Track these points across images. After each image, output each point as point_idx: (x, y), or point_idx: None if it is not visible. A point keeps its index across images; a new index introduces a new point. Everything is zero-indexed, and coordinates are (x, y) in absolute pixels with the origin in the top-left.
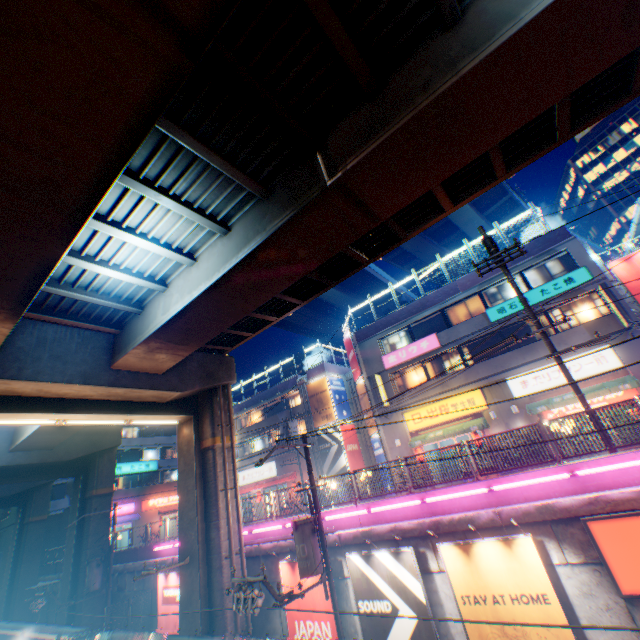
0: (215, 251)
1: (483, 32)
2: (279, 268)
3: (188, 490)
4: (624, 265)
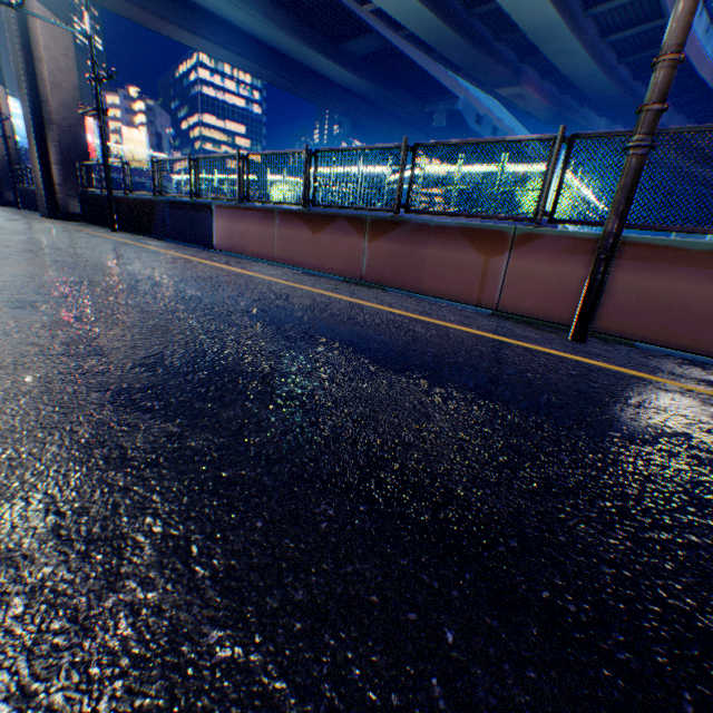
0: None
1: None
2: None
3: None
4: None
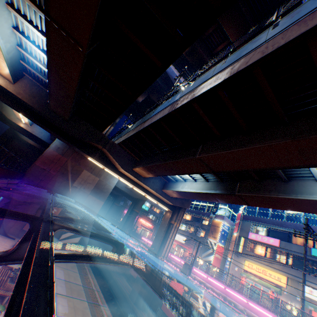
0: (201, 183)
1: (289, 190)
2: (215, 198)
3: (161, 230)
4: None
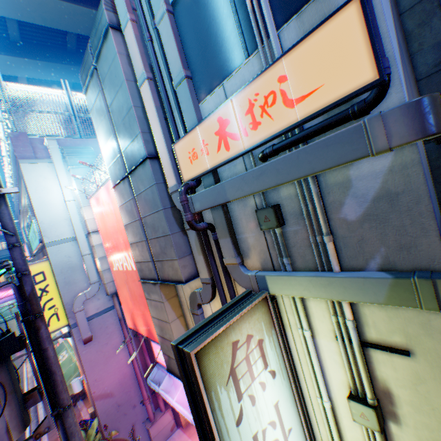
0: None
1: None
2: None
3: None
4: (99, 210)
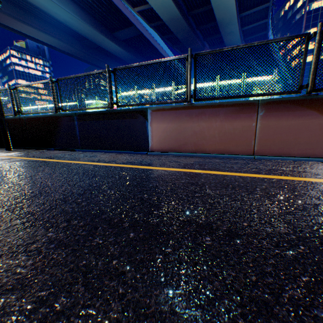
0: None
1: None
2: None
3: None
4: None
